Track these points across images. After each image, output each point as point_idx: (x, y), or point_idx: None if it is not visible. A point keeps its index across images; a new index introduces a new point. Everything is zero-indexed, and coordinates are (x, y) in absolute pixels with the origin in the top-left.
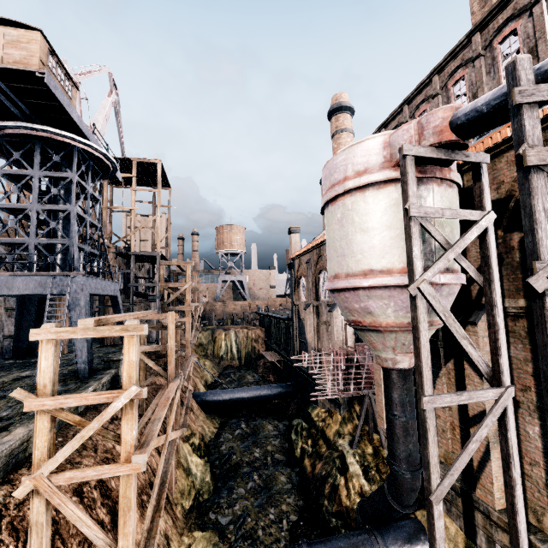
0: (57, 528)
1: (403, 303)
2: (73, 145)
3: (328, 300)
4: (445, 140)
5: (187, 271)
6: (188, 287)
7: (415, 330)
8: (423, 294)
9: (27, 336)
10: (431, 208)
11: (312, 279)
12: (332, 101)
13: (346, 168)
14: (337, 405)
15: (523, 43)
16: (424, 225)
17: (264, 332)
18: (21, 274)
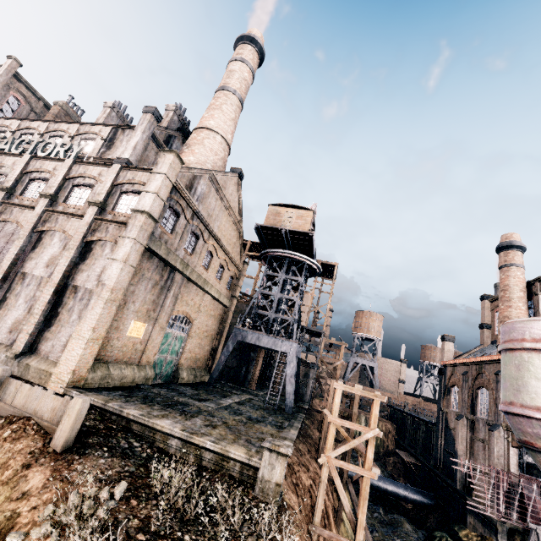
0: (311, 496)
1: None
2: (304, 262)
3: (487, 418)
4: None
5: (341, 350)
6: (340, 364)
7: None
8: None
9: (240, 370)
10: None
11: (469, 392)
12: (501, 239)
13: (524, 333)
14: (494, 531)
15: None
16: None
17: (394, 428)
18: (266, 334)
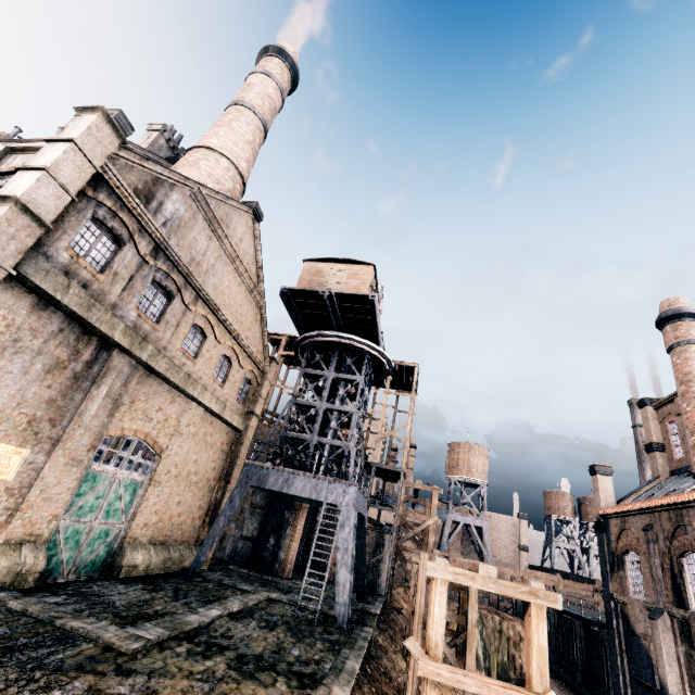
0: None
1: None
2: (365, 351)
3: None
4: None
5: (433, 501)
6: (432, 523)
7: None
8: None
9: (265, 543)
10: None
11: (663, 563)
12: (662, 306)
13: None
14: None
15: None
16: None
17: None
18: (302, 473)
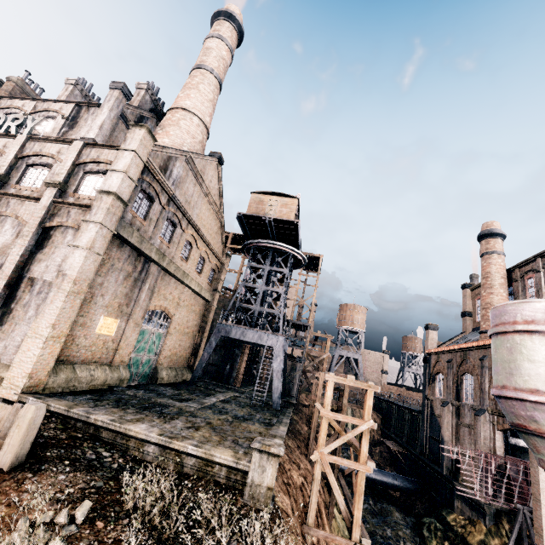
0: (303, 494)
1: None
2: (290, 253)
3: (472, 403)
4: None
5: (327, 343)
6: (326, 357)
7: None
8: None
9: (225, 367)
10: None
11: (453, 379)
12: (483, 227)
13: (515, 315)
14: (481, 514)
15: None
16: None
17: (380, 418)
18: (252, 329)
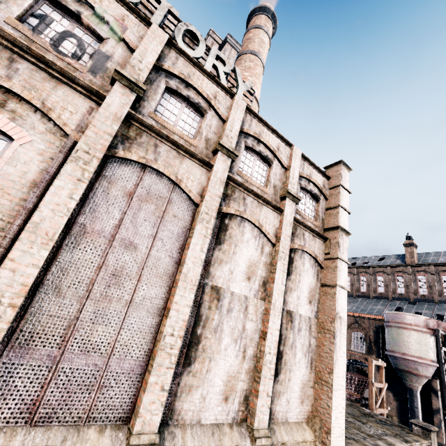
0: None
1: (428, 369)
2: None
3: None
4: (445, 331)
5: None
6: None
7: (443, 381)
8: (445, 371)
9: None
10: (444, 348)
11: None
12: None
13: (411, 321)
14: None
15: (427, 282)
16: (442, 352)
17: None
18: None
